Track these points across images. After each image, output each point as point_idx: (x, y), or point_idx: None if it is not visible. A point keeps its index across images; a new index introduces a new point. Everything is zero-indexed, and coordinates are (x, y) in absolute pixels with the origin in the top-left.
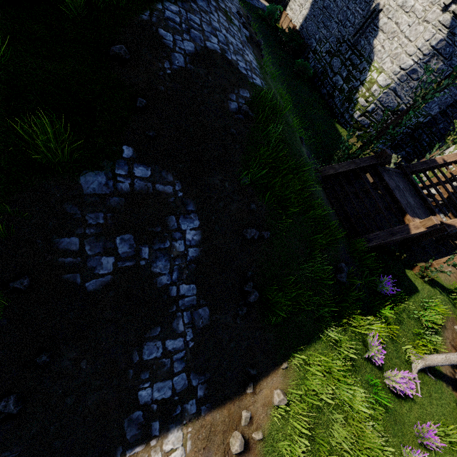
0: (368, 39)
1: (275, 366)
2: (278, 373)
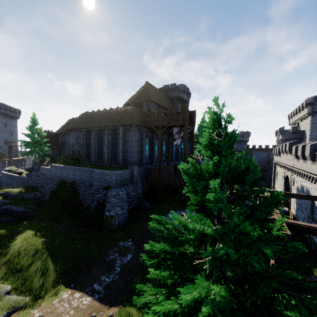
0: (315, 213)
1: (118, 305)
2: (117, 308)
